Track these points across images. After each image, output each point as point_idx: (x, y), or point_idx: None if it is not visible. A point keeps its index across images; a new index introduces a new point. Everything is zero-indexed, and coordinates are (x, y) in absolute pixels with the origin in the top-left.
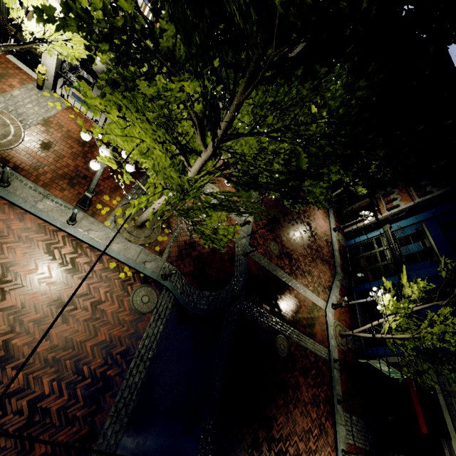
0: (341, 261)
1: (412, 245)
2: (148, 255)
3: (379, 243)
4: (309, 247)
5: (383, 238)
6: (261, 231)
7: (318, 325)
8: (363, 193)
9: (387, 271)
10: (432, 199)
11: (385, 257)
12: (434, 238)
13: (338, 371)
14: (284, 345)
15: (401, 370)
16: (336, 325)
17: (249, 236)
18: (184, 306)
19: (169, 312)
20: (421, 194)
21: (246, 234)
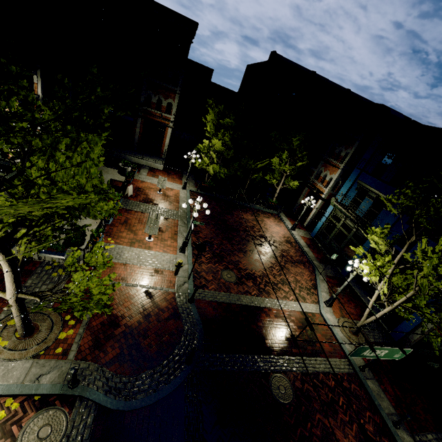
0: (315, 253)
1: (362, 204)
2: (44, 365)
3: (336, 218)
4: (272, 257)
5: (337, 212)
6: (207, 266)
7: (319, 335)
8: (296, 185)
9: (359, 238)
10: (352, 159)
11: (349, 228)
12: (375, 187)
13: (373, 381)
14: (285, 386)
15: (398, 344)
16: (342, 324)
17: (191, 278)
18: (113, 410)
19: (90, 431)
20: (341, 159)
21: (188, 278)
